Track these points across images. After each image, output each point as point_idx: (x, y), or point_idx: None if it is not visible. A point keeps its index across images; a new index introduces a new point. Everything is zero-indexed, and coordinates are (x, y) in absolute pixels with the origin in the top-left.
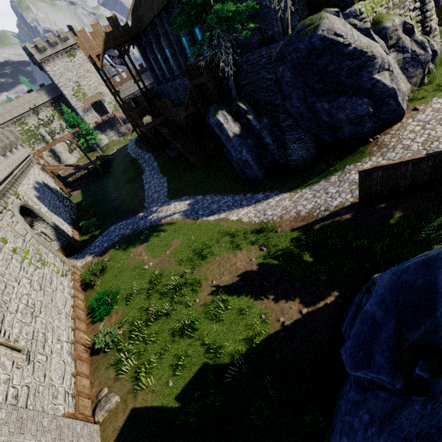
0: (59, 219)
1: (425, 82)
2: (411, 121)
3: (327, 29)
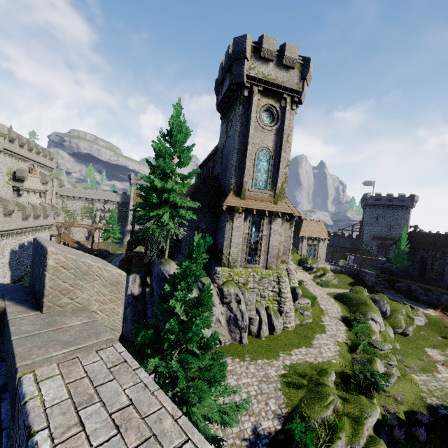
0: (8, 272)
1: (244, 342)
2: None
3: (166, 270)
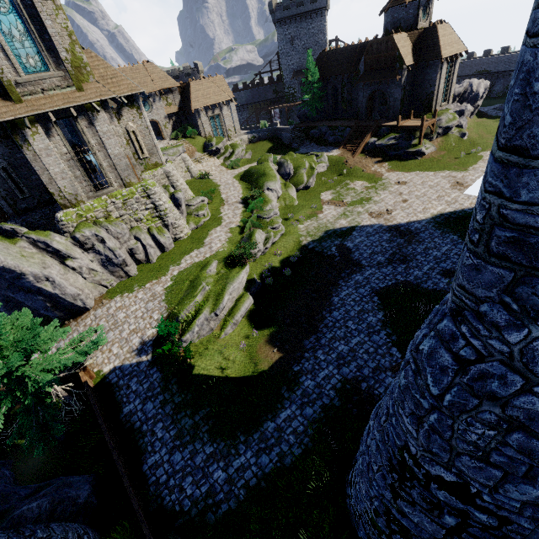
0: None
1: (132, 275)
2: (92, 314)
3: None
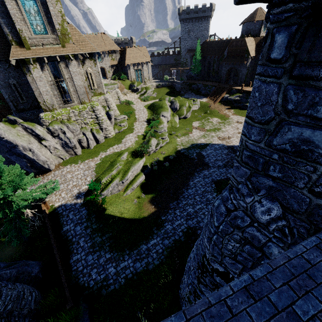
0: None
1: (78, 154)
2: (53, 173)
3: None
